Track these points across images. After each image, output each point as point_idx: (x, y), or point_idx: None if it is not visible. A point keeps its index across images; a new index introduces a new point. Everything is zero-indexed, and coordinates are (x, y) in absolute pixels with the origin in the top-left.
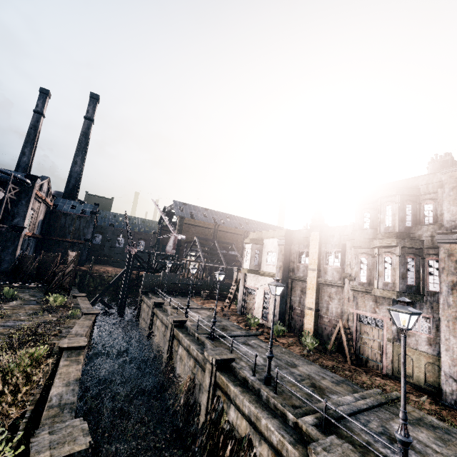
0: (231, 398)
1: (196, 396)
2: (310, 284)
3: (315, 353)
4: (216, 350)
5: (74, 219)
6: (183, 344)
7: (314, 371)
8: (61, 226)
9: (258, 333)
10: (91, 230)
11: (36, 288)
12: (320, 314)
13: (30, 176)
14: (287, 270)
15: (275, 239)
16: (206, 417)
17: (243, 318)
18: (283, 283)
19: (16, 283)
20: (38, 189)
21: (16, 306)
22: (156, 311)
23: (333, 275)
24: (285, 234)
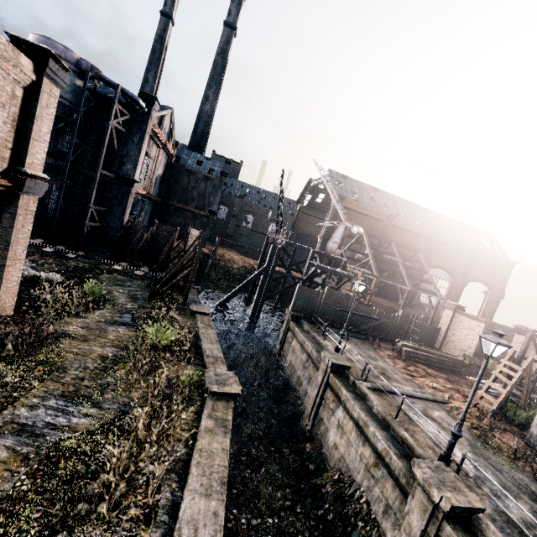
0: None
1: None
2: None
3: None
4: None
5: (199, 180)
6: None
7: None
8: (183, 187)
9: None
10: (219, 199)
11: (143, 278)
12: None
13: (145, 96)
14: None
15: None
16: None
17: None
18: None
19: (119, 264)
20: (156, 124)
21: (94, 328)
22: (334, 384)
23: None
24: None
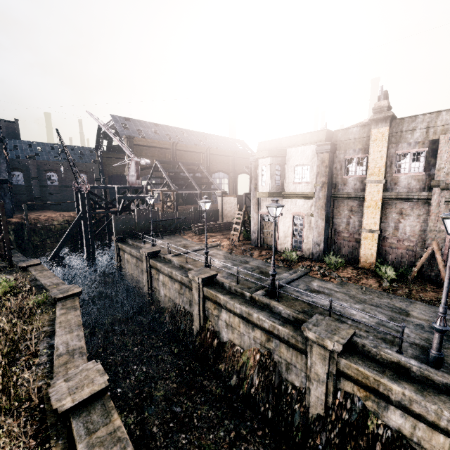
0: (393, 399)
1: (282, 377)
2: (370, 201)
3: (398, 285)
4: (319, 324)
5: None
6: (232, 310)
7: (432, 314)
8: None
9: (307, 270)
10: (4, 166)
11: None
12: (382, 235)
13: None
14: (330, 186)
15: (309, 146)
16: (327, 413)
17: (268, 252)
18: (327, 204)
19: None
20: None
21: None
22: (153, 264)
23: (409, 185)
24: (326, 137)
